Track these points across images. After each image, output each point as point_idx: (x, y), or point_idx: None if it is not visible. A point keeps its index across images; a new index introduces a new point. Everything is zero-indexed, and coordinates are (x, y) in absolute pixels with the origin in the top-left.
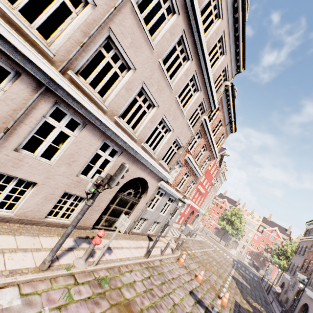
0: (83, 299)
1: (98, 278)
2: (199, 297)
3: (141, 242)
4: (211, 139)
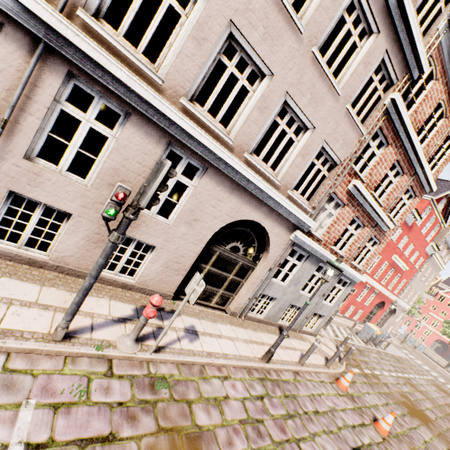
0: (109, 403)
1: (153, 374)
2: None
3: (262, 335)
4: (412, 149)
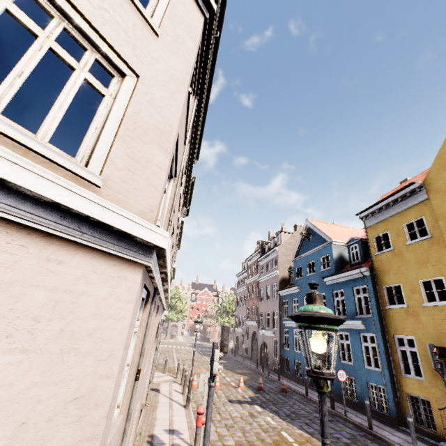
0: None
1: None
2: (235, 399)
3: (162, 400)
4: (180, 236)
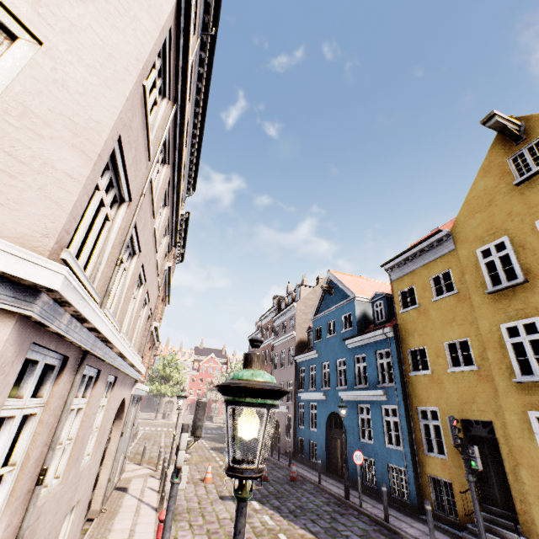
0: None
1: None
2: (228, 494)
3: (127, 503)
4: (168, 286)
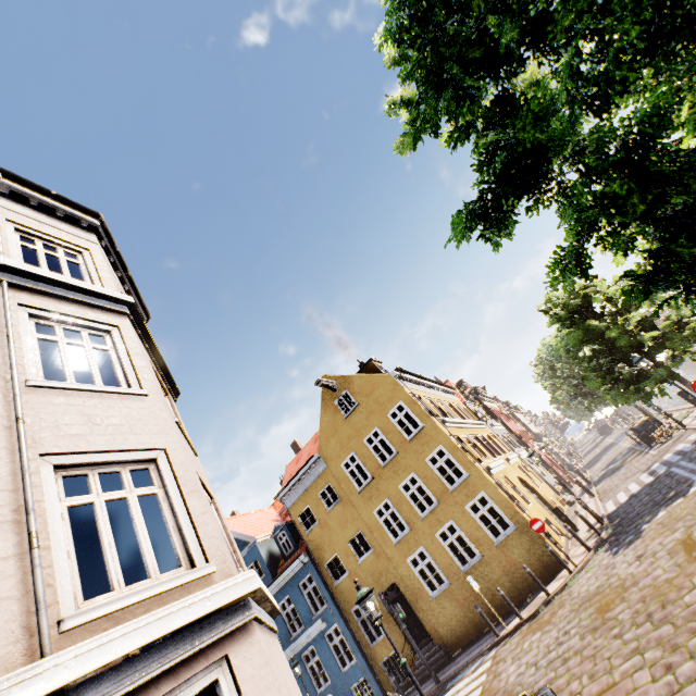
0: None
1: None
2: None
3: None
4: None
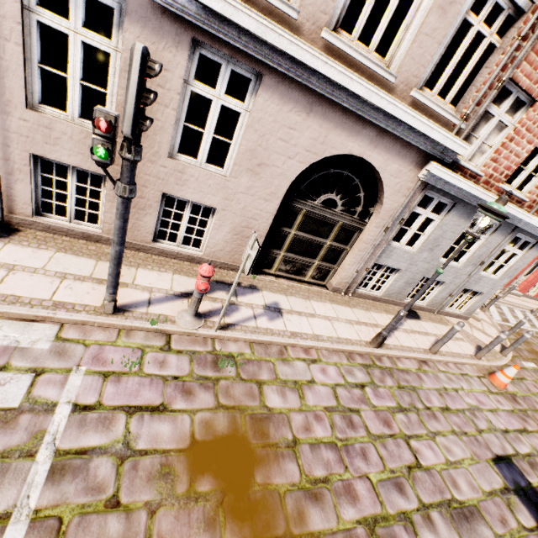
0: (163, 376)
1: (219, 351)
2: (532, 481)
3: (377, 316)
4: None
